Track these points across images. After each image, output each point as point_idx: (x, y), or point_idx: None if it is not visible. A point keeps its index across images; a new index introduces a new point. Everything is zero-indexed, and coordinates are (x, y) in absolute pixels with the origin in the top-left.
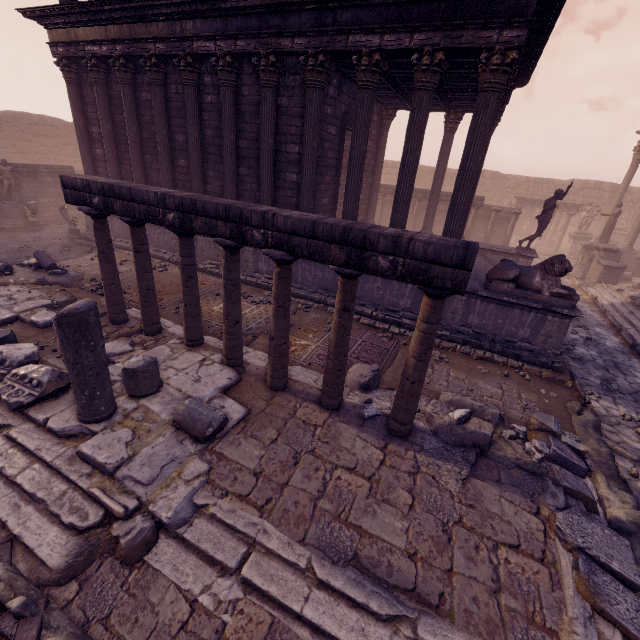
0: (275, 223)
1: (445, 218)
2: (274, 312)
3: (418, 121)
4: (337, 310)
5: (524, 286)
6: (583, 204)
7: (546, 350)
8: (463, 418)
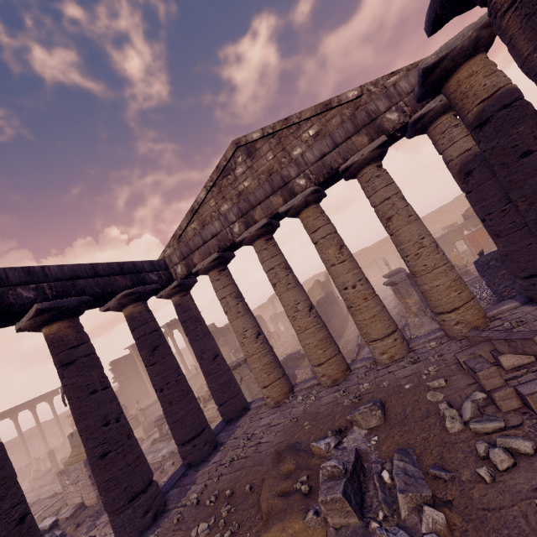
0: None
1: None
2: None
3: None
4: None
5: None
6: None
7: None
8: None
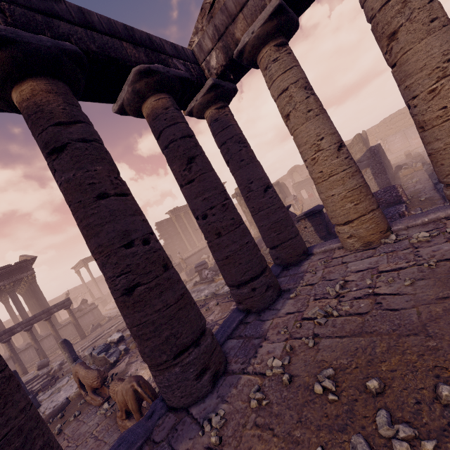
0: (23, 322)
1: (21, 340)
2: (35, 342)
3: (16, 298)
4: (51, 327)
5: (82, 310)
6: (77, 295)
7: (100, 317)
8: (93, 325)
